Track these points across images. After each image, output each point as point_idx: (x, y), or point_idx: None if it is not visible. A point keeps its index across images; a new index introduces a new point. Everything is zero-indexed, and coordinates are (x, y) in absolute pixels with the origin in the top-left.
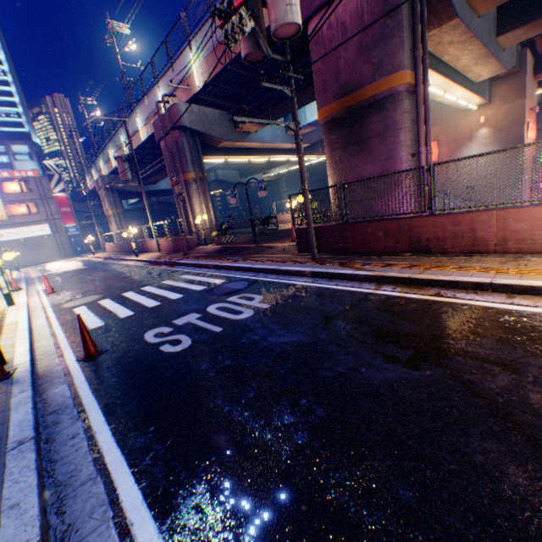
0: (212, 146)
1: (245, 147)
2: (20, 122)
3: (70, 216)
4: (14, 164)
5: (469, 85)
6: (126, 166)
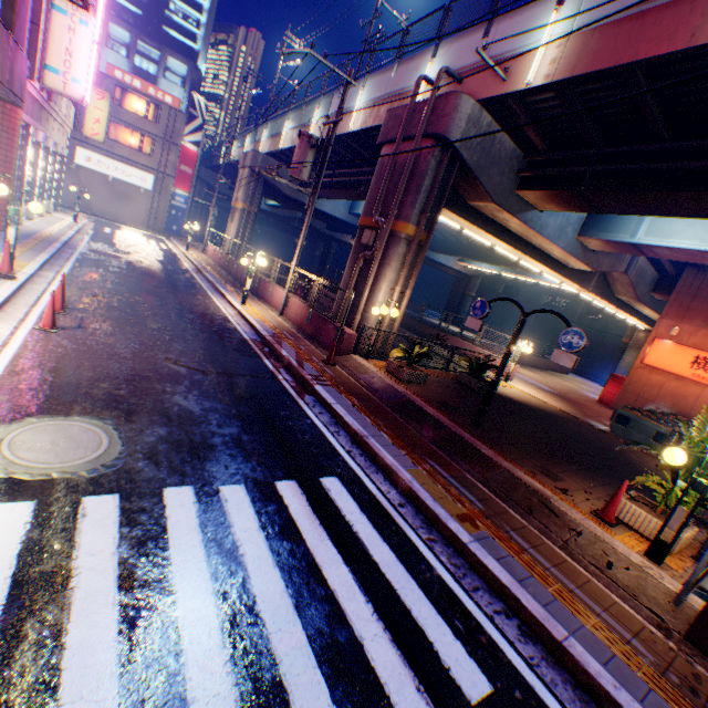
0: (460, 197)
1: (504, 224)
2: (195, 34)
3: (187, 180)
4: (159, 81)
5: None
6: (309, 155)
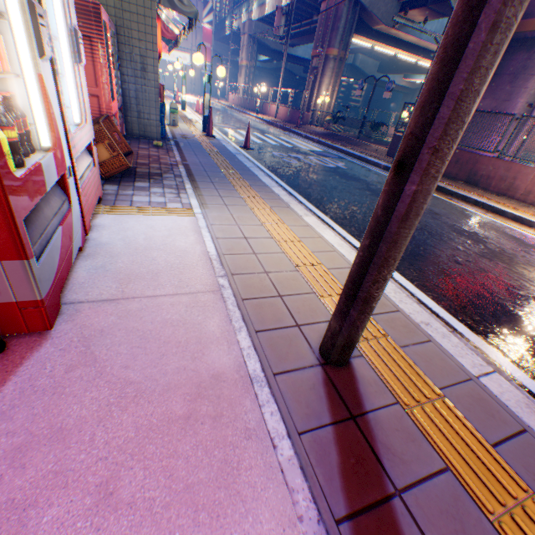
0: (366, 26)
1: (398, 38)
2: None
3: (208, 54)
4: None
5: None
6: (282, 21)
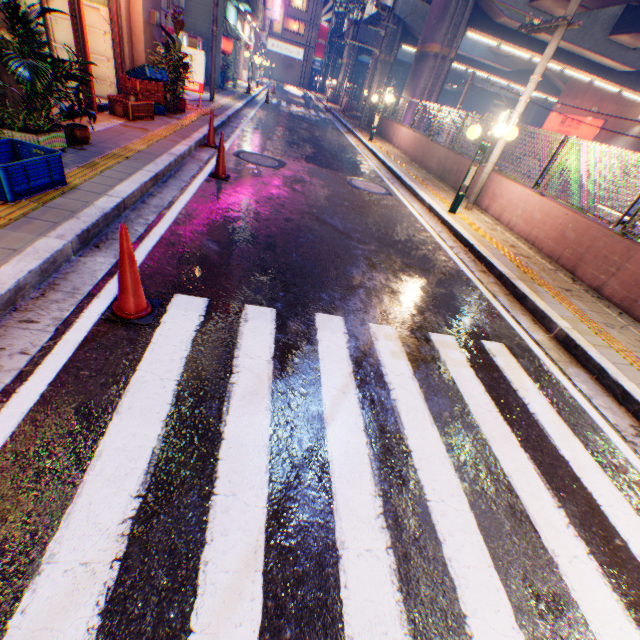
0: (413, 38)
1: None
2: None
3: (321, 50)
4: None
5: (600, 72)
6: (351, 30)
